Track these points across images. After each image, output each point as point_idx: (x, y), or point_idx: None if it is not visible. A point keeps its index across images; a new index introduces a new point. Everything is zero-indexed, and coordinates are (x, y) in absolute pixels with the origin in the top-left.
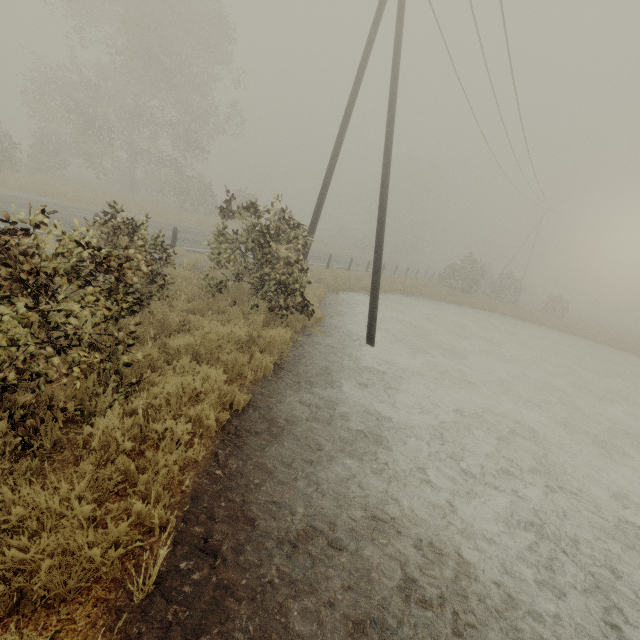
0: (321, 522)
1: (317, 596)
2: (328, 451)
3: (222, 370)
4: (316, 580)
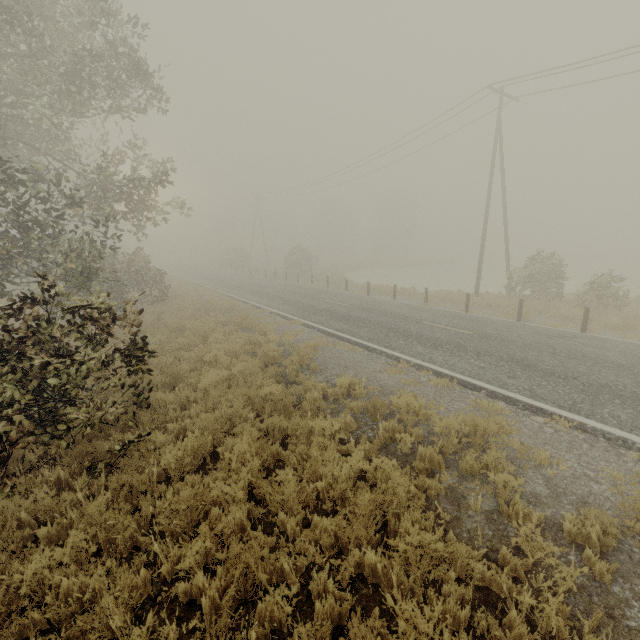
0: None
1: None
2: None
3: None
4: None
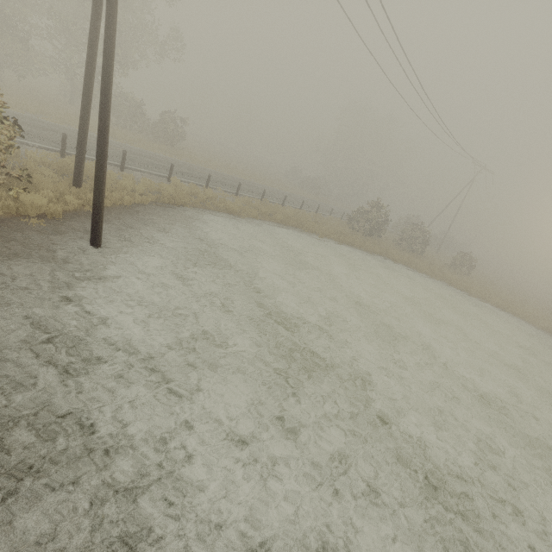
0: None
1: None
2: None
3: None
4: None
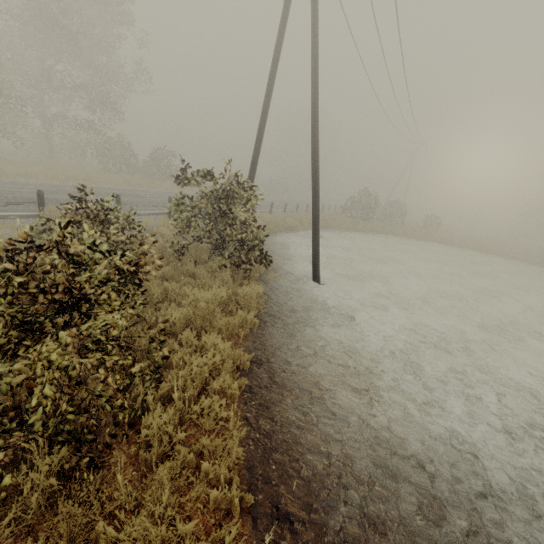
0: (354, 461)
1: (382, 532)
2: (329, 391)
3: (219, 334)
4: (375, 517)
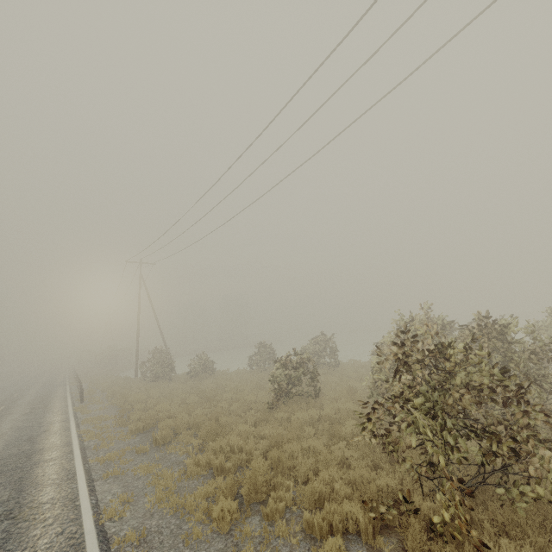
0: None
1: None
2: None
3: None
4: None
